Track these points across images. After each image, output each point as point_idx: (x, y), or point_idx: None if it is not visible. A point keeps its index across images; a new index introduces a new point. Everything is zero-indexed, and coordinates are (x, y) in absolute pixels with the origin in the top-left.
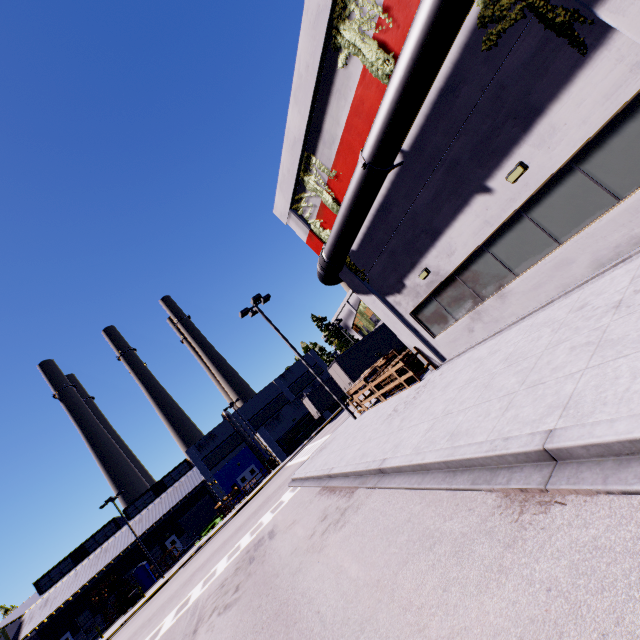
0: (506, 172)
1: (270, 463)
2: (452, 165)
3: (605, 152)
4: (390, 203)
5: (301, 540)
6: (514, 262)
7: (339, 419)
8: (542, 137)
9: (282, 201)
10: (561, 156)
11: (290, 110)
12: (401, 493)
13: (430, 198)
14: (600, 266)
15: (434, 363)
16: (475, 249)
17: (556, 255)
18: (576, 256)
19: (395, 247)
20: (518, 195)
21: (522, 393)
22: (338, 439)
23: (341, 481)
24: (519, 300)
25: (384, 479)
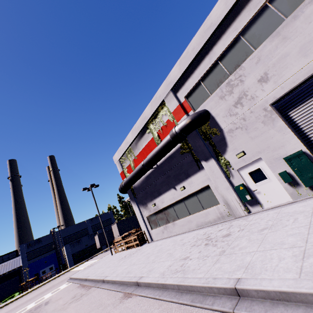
0: (180, 186)
1: (63, 266)
2: (168, 176)
3: (202, 194)
4: (150, 176)
5: (59, 305)
6: (179, 214)
7: (108, 252)
8: (189, 182)
9: (117, 156)
10: (193, 190)
11: (129, 133)
12: (104, 290)
13: (161, 182)
14: (198, 226)
15: (149, 240)
16: (169, 204)
17: (188, 217)
18: (193, 220)
19: (148, 191)
20: (182, 194)
21: (150, 263)
22: (100, 262)
23: (89, 282)
24: (178, 227)
25: (103, 284)
